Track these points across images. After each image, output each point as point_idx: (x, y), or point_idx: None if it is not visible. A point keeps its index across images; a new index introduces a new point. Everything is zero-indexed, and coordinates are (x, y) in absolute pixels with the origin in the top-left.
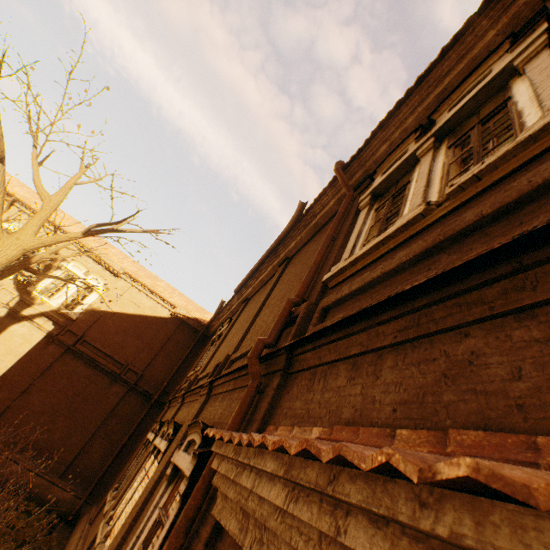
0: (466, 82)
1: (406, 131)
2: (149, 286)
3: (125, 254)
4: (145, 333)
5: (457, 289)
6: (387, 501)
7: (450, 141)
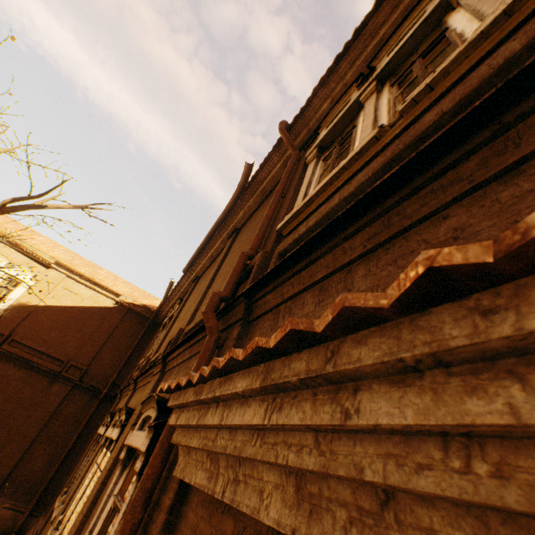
0: (402, 26)
1: (346, 86)
2: (87, 275)
3: (56, 242)
4: (87, 326)
5: (431, 174)
6: (423, 337)
7: (392, 81)
